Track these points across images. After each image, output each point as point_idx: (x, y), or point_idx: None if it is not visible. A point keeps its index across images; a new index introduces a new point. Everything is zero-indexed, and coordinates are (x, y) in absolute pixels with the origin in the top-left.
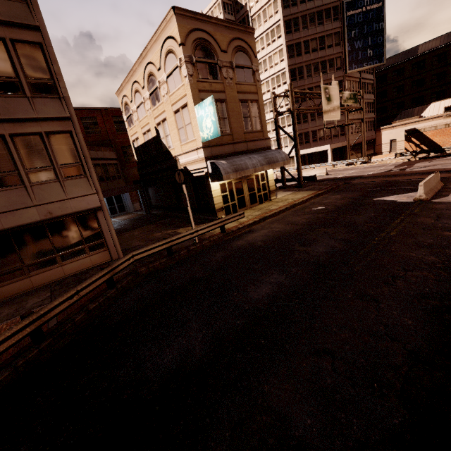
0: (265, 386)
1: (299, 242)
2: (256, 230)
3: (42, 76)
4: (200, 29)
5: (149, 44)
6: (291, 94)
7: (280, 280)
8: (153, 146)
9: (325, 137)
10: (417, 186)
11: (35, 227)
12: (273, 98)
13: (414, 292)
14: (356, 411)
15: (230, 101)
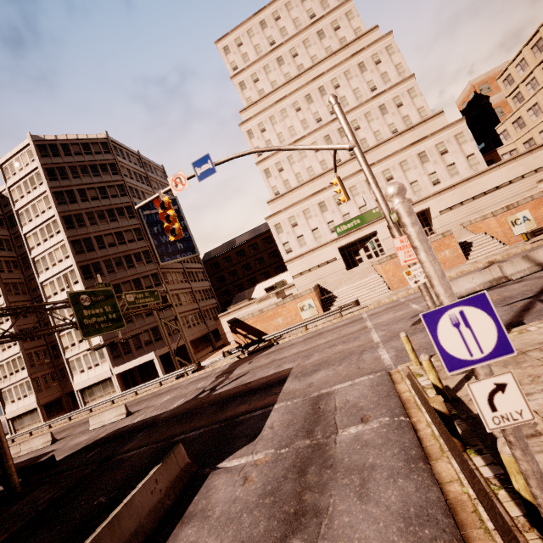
0: None
1: None
2: None
3: None
4: None
5: None
6: None
7: None
8: None
9: (154, 340)
10: None
11: None
12: None
13: None
14: None
15: None
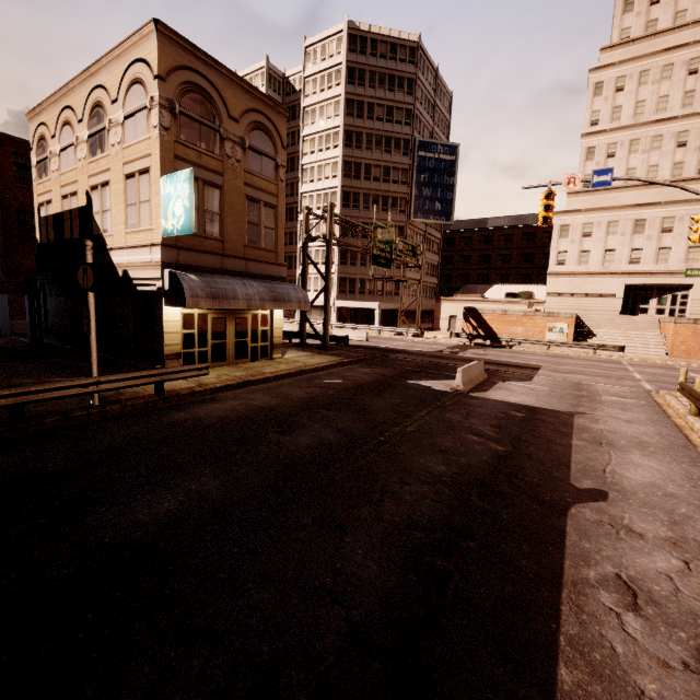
0: None
1: (278, 427)
2: (223, 398)
3: None
4: (199, 73)
5: (106, 58)
6: (330, 217)
7: (209, 486)
8: (77, 223)
9: (376, 292)
10: None
11: None
12: (305, 214)
13: (401, 517)
14: None
15: (230, 192)
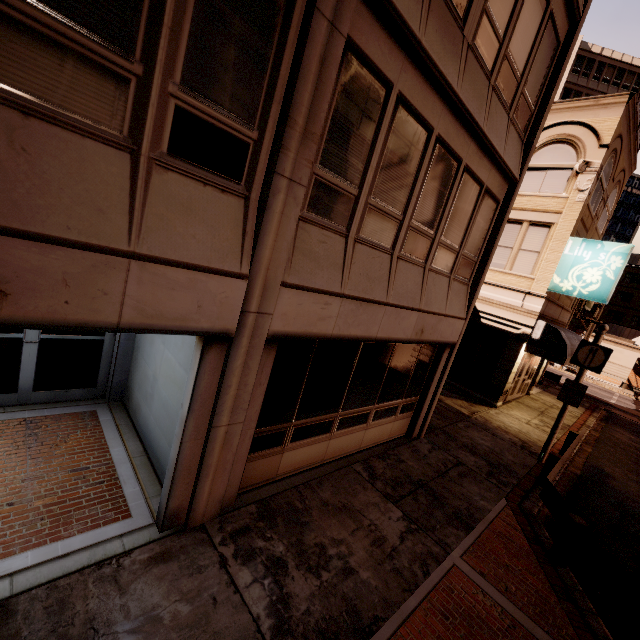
0: None
1: None
2: (613, 474)
3: (532, 95)
4: (621, 139)
5: None
6: None
7: None
8: None
9: None
10: None
11: (386, 345)
12: None
13: None
14: None
15: None
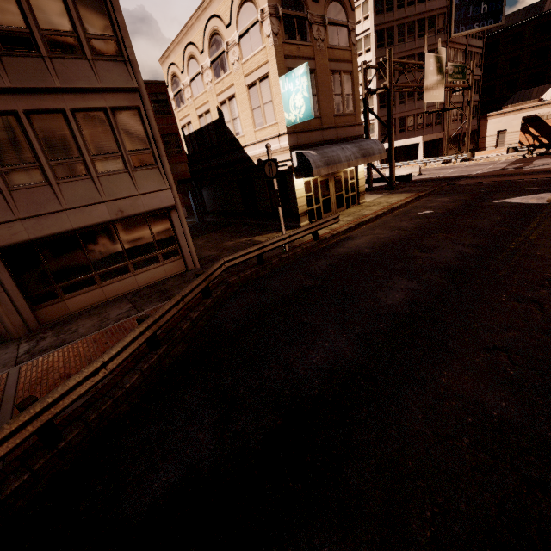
0: (441, 378)
1: (418, 248)
2: (356, 236)
3: (103, 30)
4: None
5: None
6: (389, 65)
7: (412, 286)
8: (213, 134)
9: (416, 127)
10: (545, 186)
11: (104, 228)
12: (363, 70)
13: None
14: (550, 394)
15: (320, 72)
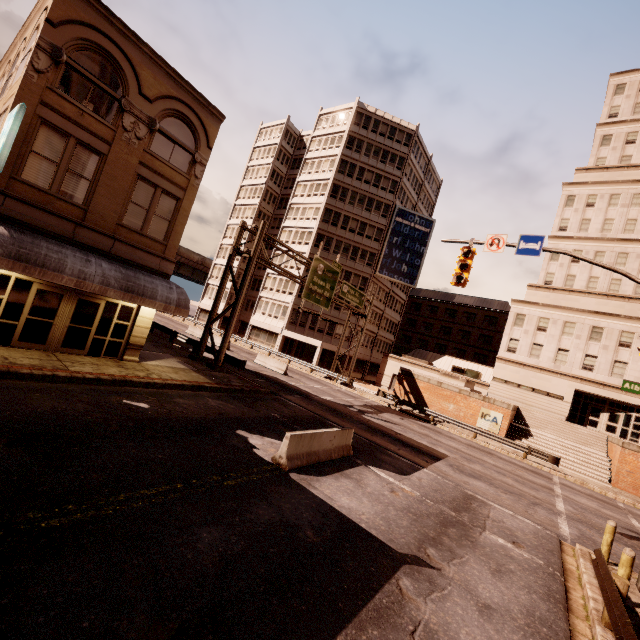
0: None
1: None
2: None
3: None
4: (110, 38)
5: (34, 12)
6: (259, 235)
7: None
8: None
9: (326, 332)
10: None
11: None
12: (240, 228)
13: None
14: None
15: (116, 164)
